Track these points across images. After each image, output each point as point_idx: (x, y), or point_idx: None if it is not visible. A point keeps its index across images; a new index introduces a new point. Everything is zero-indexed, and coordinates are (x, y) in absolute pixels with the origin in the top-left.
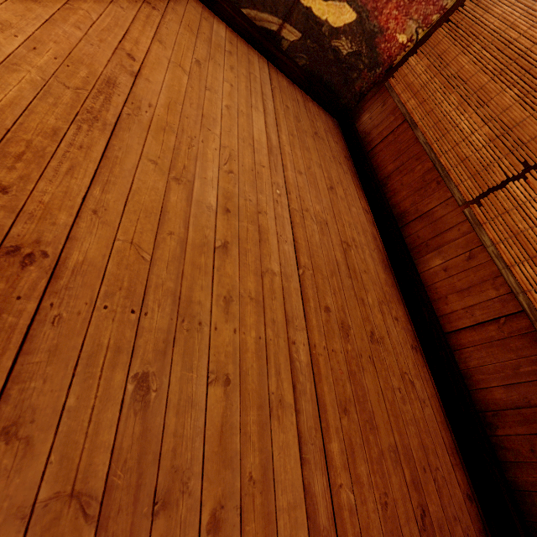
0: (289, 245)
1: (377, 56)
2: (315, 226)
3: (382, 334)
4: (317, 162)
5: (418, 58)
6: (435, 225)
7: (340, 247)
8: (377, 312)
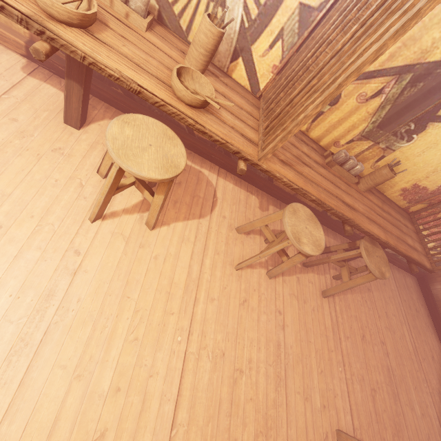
0: (437, 420)
1: None
2: (438, 398)
3: None
4: (424, 339)
5: None
6: None
7: None
8: None
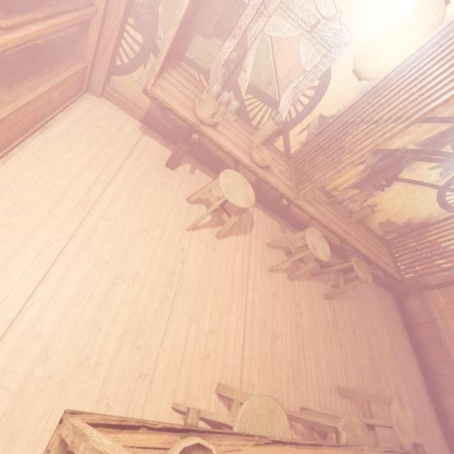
0: (408, 400)
1: (420, 283)
2: (409, 385)
3: (433, 431)
4: (399, 342)
5: (440, 293)
6: (449, 383)
7: (416, 392)
8: (430, 421)
